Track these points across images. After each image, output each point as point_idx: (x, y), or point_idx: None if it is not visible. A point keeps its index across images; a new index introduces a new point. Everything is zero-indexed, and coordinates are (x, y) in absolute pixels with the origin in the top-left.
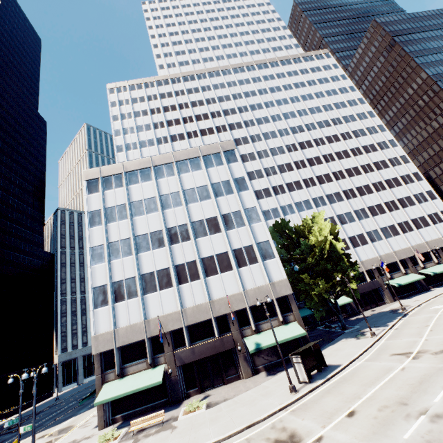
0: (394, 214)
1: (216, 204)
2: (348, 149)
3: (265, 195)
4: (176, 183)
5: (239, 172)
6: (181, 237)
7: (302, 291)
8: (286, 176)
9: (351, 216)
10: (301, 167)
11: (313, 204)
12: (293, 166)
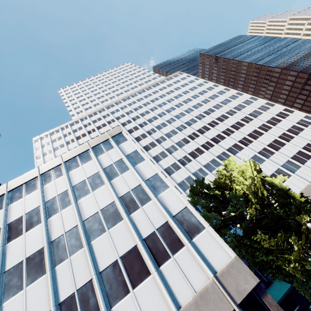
0: (292, 142)
1: (110, 187)
2: (224, 113)
3: (175, 169)
4: (65, 182)
5: (130, 148)
6: (68, 247)
7: (269, 266)
8: (186, 148)
9: (258, 157)
10: (195, 137)
11: (219, 161)
12: (188, 139)
